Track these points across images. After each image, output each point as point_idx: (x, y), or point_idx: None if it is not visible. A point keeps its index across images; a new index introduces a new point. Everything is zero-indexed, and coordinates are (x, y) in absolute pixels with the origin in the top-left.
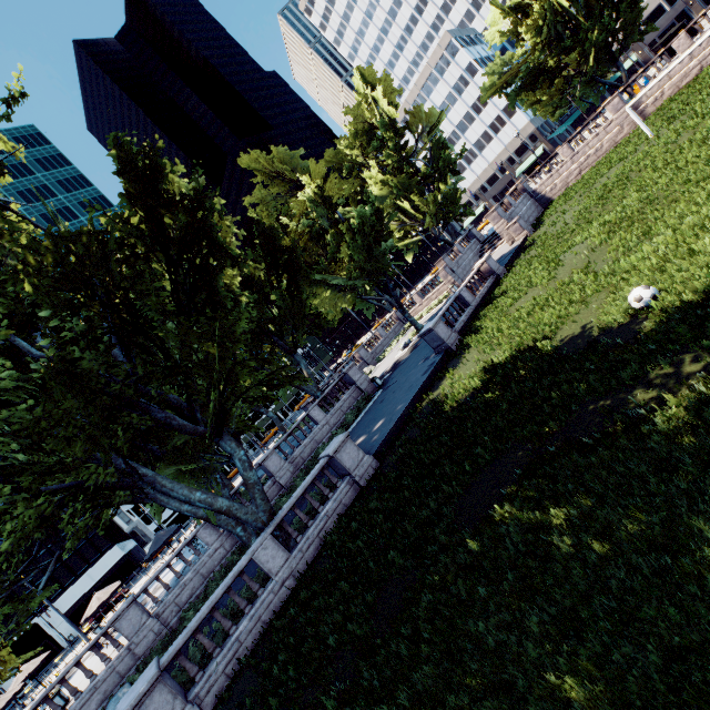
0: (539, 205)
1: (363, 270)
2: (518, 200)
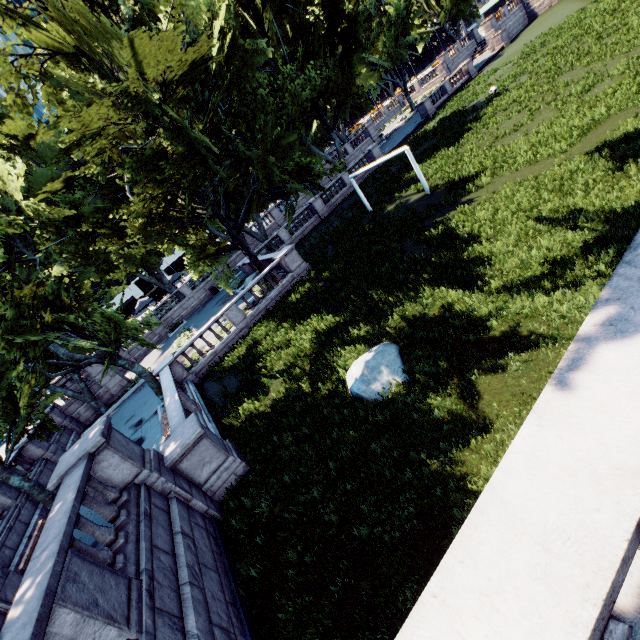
0: (527, 19)
1: (389, 55)
2: (512, 11)
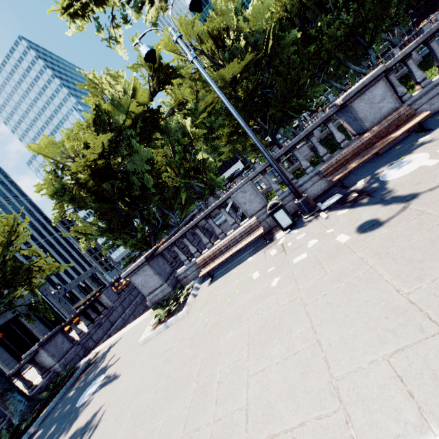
0: None
1: None
2: None
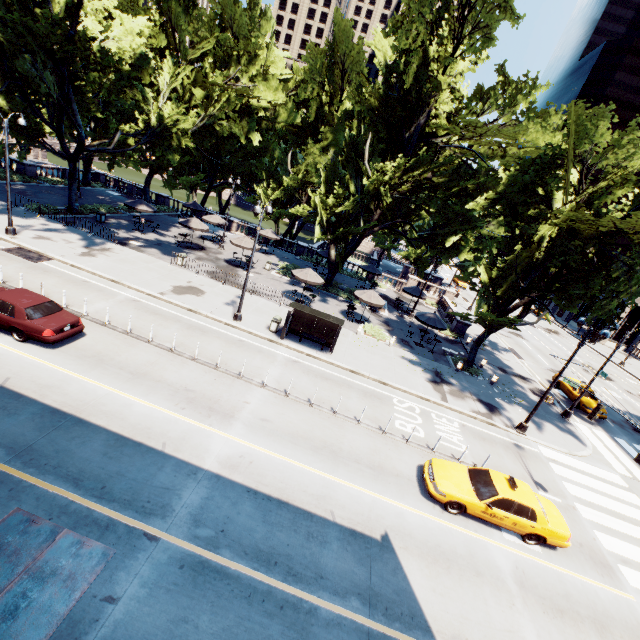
0: None
1: None
2: None
